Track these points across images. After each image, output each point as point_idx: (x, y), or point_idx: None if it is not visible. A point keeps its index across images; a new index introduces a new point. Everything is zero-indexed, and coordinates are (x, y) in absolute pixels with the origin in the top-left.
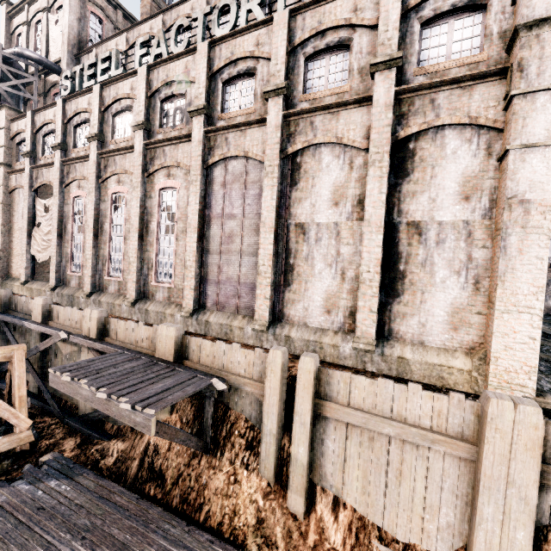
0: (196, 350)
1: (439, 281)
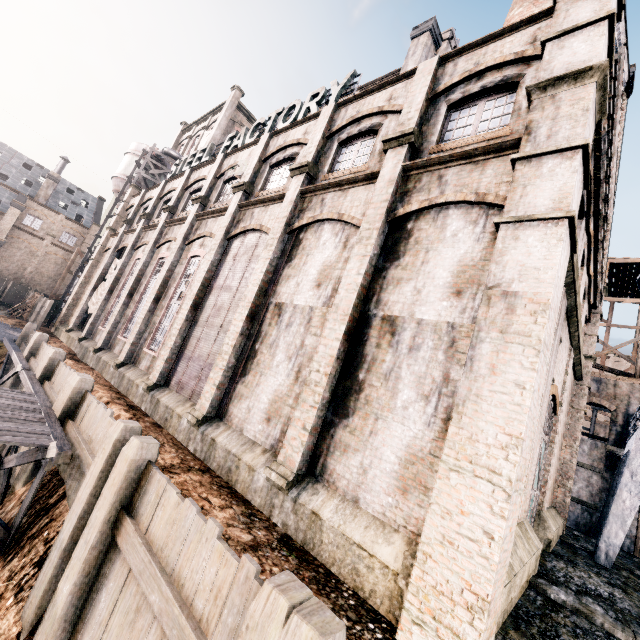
0: (84, 411)
1: (400, 405)
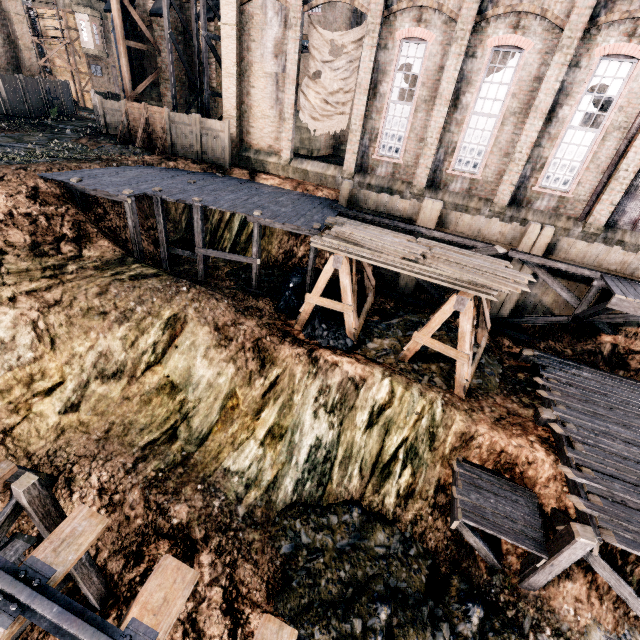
0: None
1: None
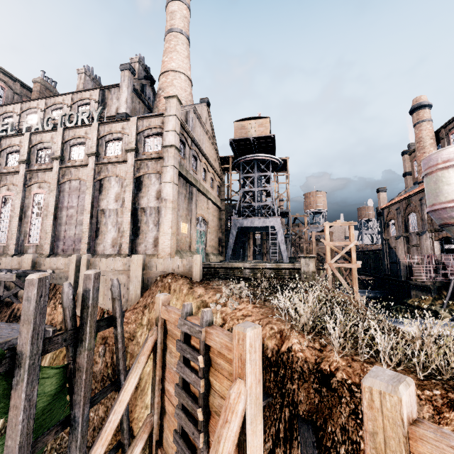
0: (43, 263)
1: (151, 229)
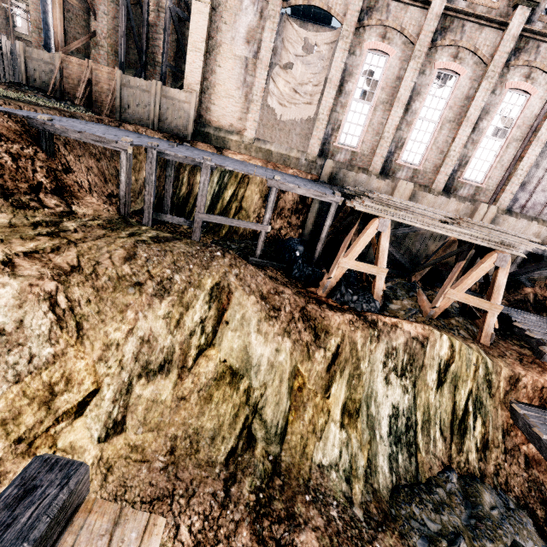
0: None
1: None
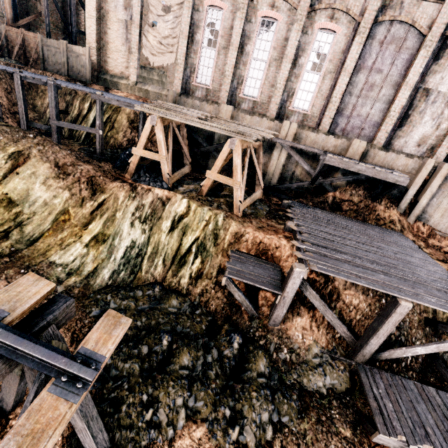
0: (372, 156)
1: None
